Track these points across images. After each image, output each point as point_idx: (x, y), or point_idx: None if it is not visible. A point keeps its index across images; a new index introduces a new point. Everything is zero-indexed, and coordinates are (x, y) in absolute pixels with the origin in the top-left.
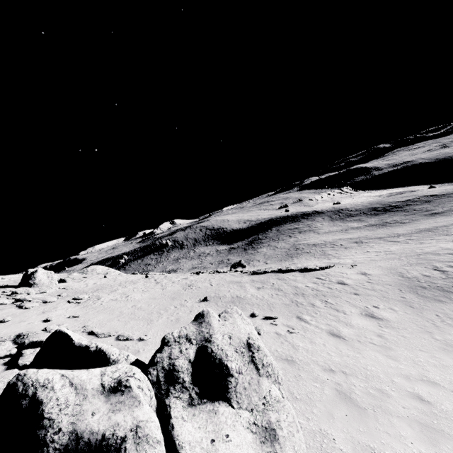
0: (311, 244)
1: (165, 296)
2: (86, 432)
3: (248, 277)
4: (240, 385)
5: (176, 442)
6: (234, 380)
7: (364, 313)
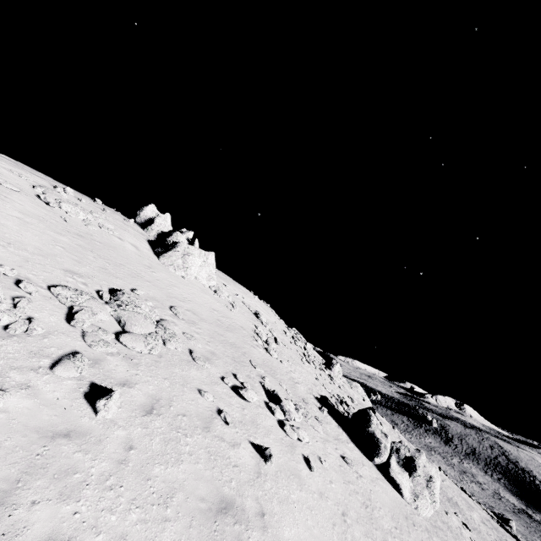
0: None
1: None
2: (375, 434)
3: (488, 516)
4: (416, 478)
5: (390, 460)
6: (416, 474)
7: None
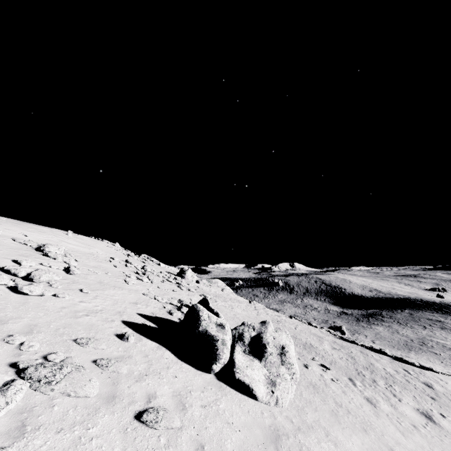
0: (448, 347)
1: (257, 319)
2: (209, 331)
3: (333, 338)
4: (269, 359)
5: (234, 356)
6: (267, 355)
7: (422, 411)
